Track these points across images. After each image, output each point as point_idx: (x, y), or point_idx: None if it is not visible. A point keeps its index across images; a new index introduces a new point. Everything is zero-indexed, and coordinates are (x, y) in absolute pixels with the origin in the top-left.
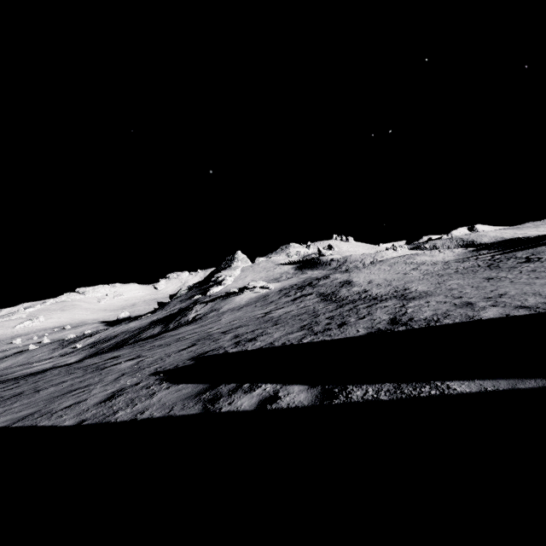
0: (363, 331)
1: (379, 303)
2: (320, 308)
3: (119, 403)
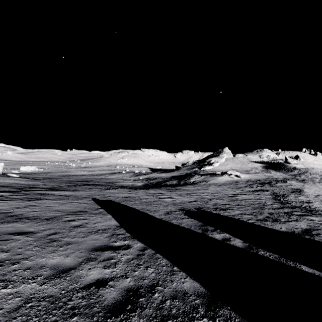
0: (284, 229)
1: (310, 215)
2: (268, 204)
3: (171, 217)
